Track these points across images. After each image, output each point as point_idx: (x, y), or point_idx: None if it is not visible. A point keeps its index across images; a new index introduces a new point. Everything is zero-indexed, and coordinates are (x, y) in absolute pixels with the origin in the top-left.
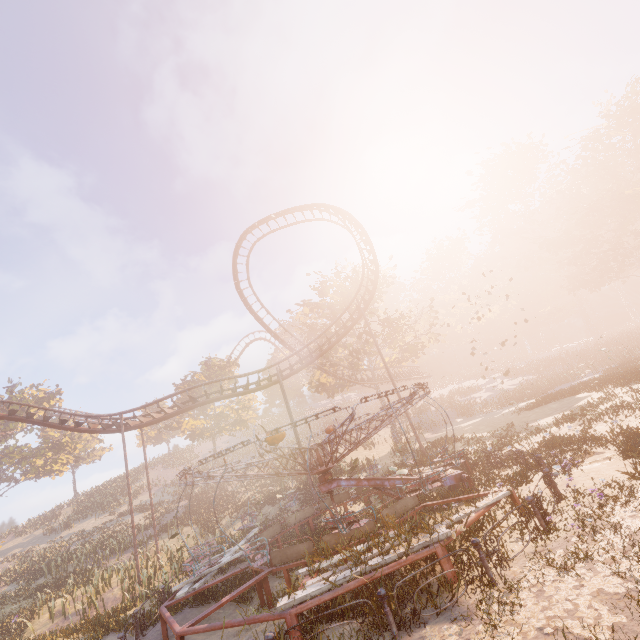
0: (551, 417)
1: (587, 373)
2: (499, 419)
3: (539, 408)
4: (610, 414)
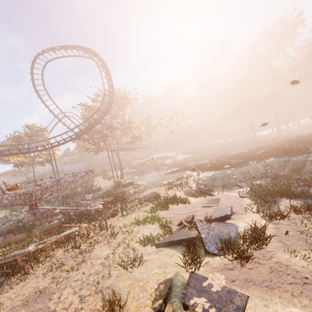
0: (170, 180)
1: (209, 158)
2: (158, 176)
3: (172, 174)
4: (176, 186)
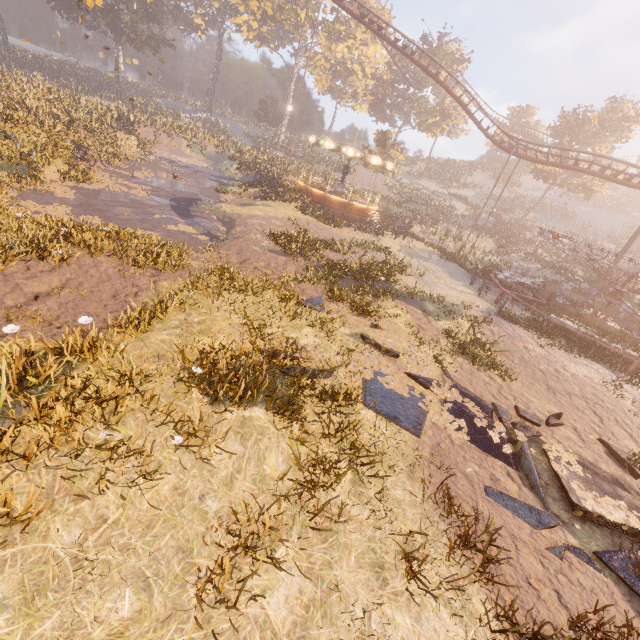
0: None
1: None
2: None
3: None
4: None
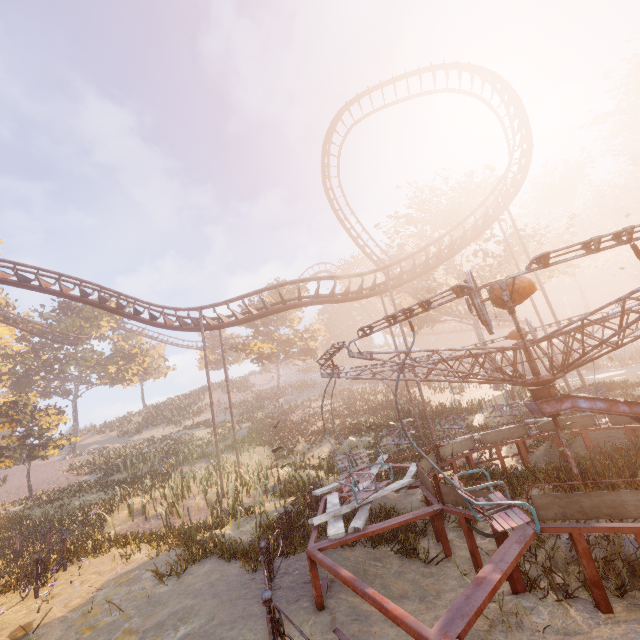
0: None
1: None
2: None
3: None
4: None
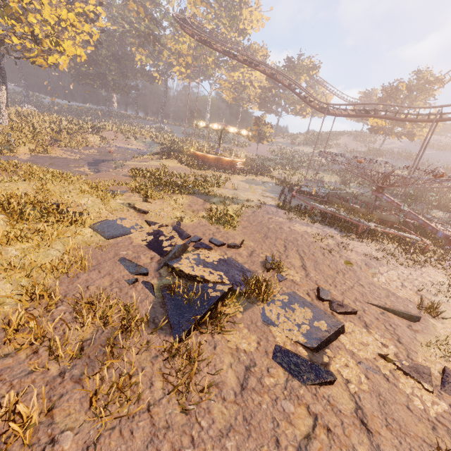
0: None
1: None
2: None
3: None
4: None
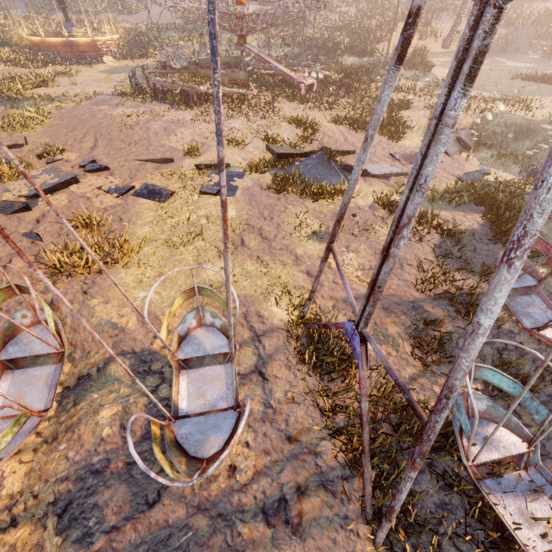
0: (488, 94)
1: None
2: (500, 74)
3: (527, 83)
4: None
